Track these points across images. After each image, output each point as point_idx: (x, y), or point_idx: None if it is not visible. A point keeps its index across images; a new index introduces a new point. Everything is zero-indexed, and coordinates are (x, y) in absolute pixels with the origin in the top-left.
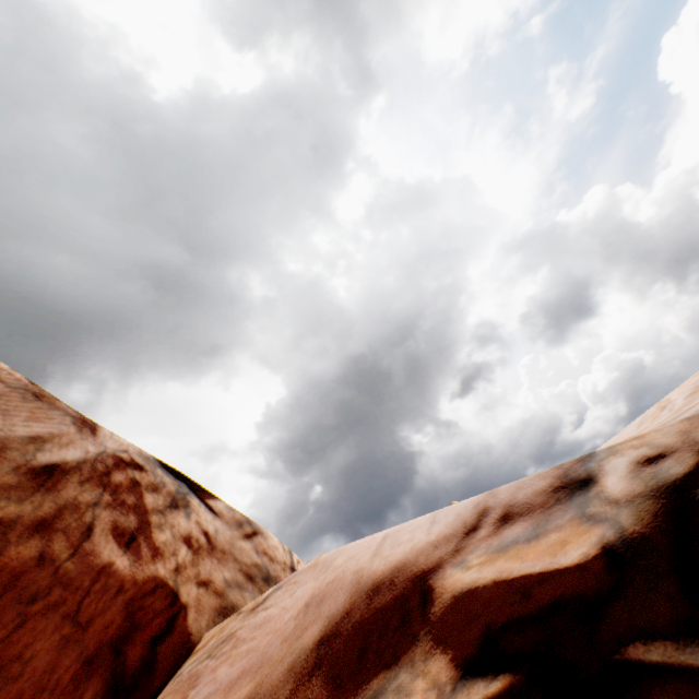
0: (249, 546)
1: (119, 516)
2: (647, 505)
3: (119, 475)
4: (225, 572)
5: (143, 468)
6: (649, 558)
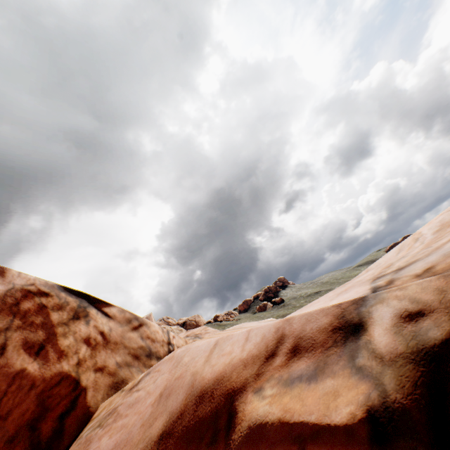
0: (136, 335)
1: (29, 333)
2: (408, 370)
3: (27, 303)
4: (117, 358)
5: (49, 294)
6: (409, 440)
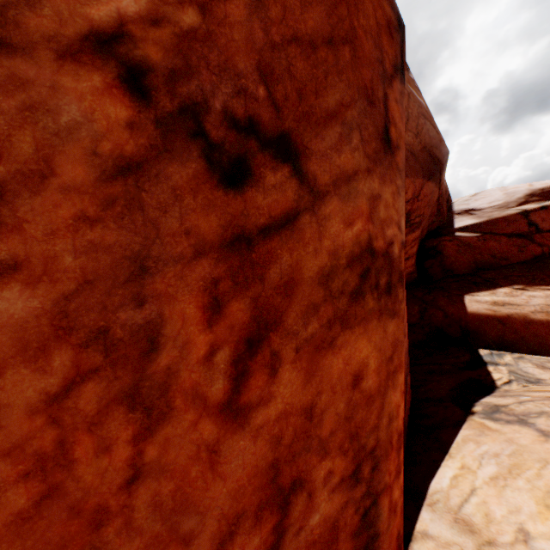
0: None
1: None
2: None
3: None
4: None
5: None
6: None
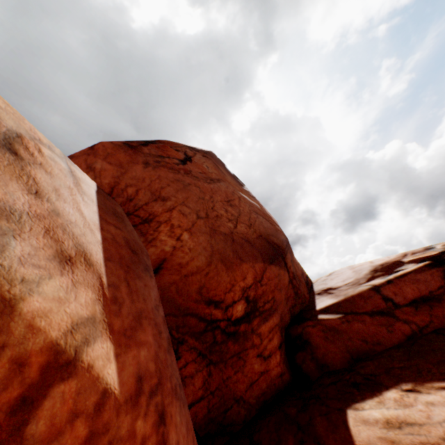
0: None
1: None
2: None
3: None
4: None
5: None
6: None
